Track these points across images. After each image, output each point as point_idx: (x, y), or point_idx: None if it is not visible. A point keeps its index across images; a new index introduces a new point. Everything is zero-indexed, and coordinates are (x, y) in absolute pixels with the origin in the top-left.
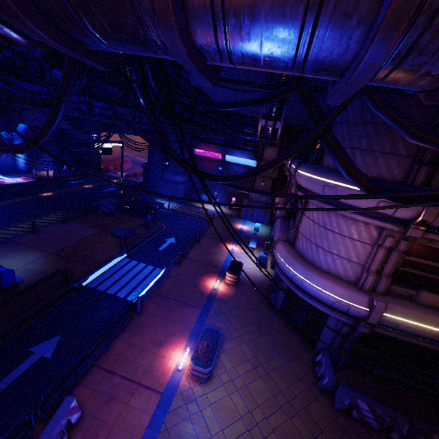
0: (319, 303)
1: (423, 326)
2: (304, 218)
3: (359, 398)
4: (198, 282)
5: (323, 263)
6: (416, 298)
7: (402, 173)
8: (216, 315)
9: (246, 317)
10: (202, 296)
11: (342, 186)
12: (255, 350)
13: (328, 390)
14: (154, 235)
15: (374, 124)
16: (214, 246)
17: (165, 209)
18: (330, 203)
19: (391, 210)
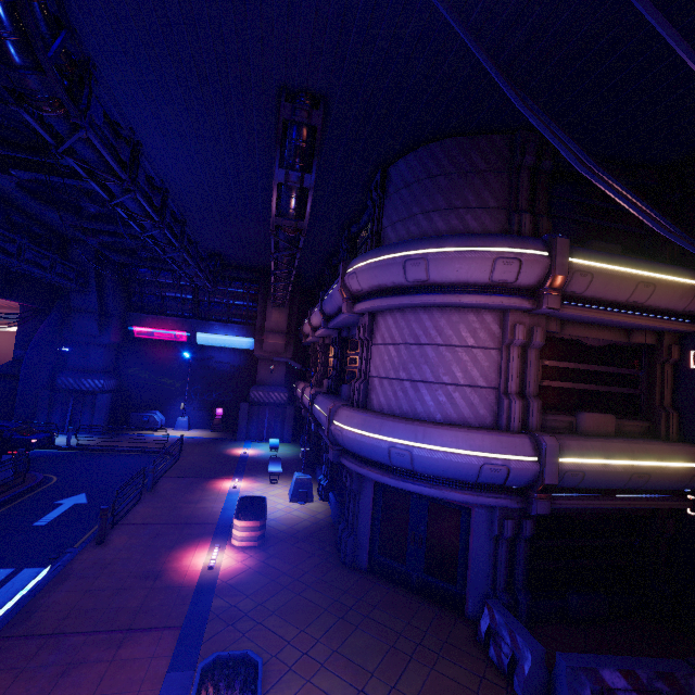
0: (452, 488)
1: (613, 464)
2: (376, 349)
3: (603, 665)
4: (162, 565)
5: (433, 409)
6: (578, 428)
7: (502, 232)
8: (227, 628)
9: (305, 605)
10: (177, 595)
11: (434, 253)
12: (353, 673)
13: (539, 689)
14: (21, 499)
15: (446, 174)
16: (192, 489)
17: (58, 448)
18: (419, 292)
19: (513, 271)
